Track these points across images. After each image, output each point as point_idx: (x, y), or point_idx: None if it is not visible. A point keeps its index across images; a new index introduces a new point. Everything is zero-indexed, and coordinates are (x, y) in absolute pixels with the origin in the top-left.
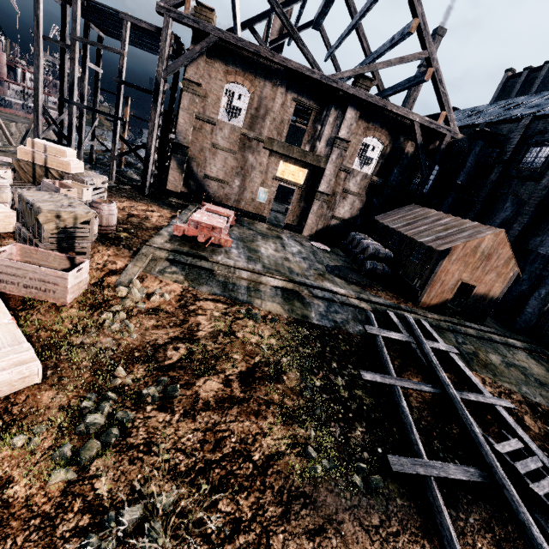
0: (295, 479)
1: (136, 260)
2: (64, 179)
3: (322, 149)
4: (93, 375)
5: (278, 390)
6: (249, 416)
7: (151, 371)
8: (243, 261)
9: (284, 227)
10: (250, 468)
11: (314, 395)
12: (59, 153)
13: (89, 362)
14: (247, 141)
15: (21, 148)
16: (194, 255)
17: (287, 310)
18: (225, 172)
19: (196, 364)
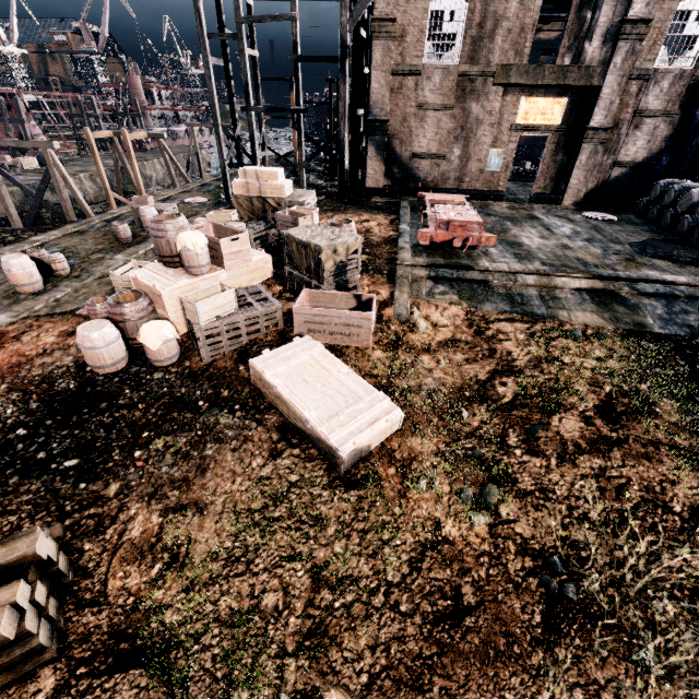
0: None
1: (399, 285)
2: (281, 207)
3: (595, 53)
4: (440, 419)
5: (660, 427)
6: (638, 460)
7: (494, 412)
8: (513, 261)
9: (530, 201)
10: (676, 521)
11: None
12: (271, 177)
13: (428, 406)
14: (468, 84)
15: (235, 183)
16: (455, 266)
17: (609, 320)
18: (438, 142)
19: (536, 400)
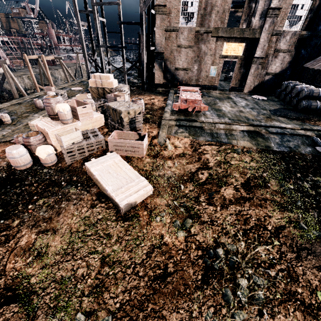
0: (297, 240)
1: (162, 128)
2: (112, 92)
3: (257, 23)
4: (171, 189)
5: (268, 192)
6: (256, 207)
7: (196, 186)
8: (215, 118)
9: (229, 90)
10: (268, 233)
11: (291, 194)
12: (106, 78)
13: (166, 183)
14: (200, 36)
15: (90, 81)
16: (188, 120)
17: (255, 144)
18: (187, 63)
19: (215, 180)
